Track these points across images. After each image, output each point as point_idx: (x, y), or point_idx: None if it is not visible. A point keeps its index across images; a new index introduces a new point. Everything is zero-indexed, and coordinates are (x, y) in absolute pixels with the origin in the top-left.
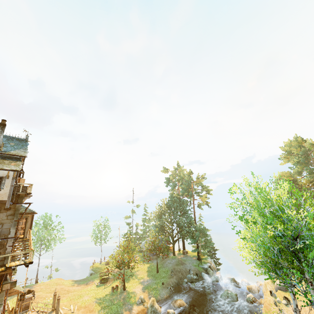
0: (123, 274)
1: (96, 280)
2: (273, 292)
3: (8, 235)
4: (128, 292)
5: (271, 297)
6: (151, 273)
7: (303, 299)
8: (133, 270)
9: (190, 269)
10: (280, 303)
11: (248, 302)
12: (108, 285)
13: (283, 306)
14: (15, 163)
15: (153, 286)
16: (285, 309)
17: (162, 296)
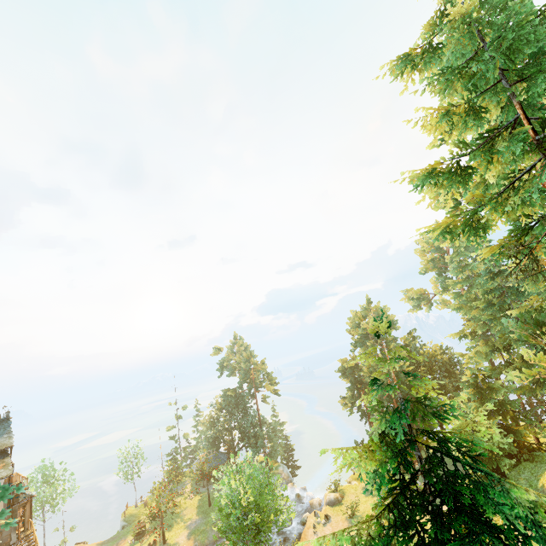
0: (161, 524)
1: (130, 537)
2: (325, 507)
3: (10, 541)
4: (169, 545)
5: (313, 518)
6: (202, 509)
7: (345, 512)
8: (180, 508)
9: None
10: (320, 523)
11: (301, 525)
12: (145, 540)
13: (321, 526)
14: (4, 462)
15: (202, 528)
16: (321, 530)
17: (210, 539)
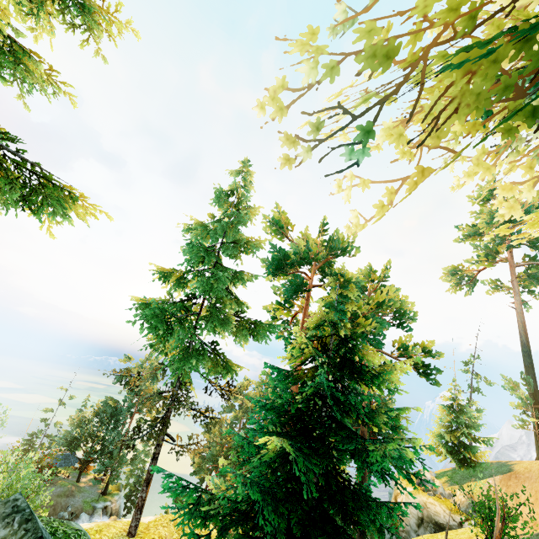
0: None
1: None
2: None
3: None
4: None
5: None
6: None
7: None
8: None
9: (69, 505)
10: None
11: None
12: None
13: None
14: None
15: None
16: None
17: None
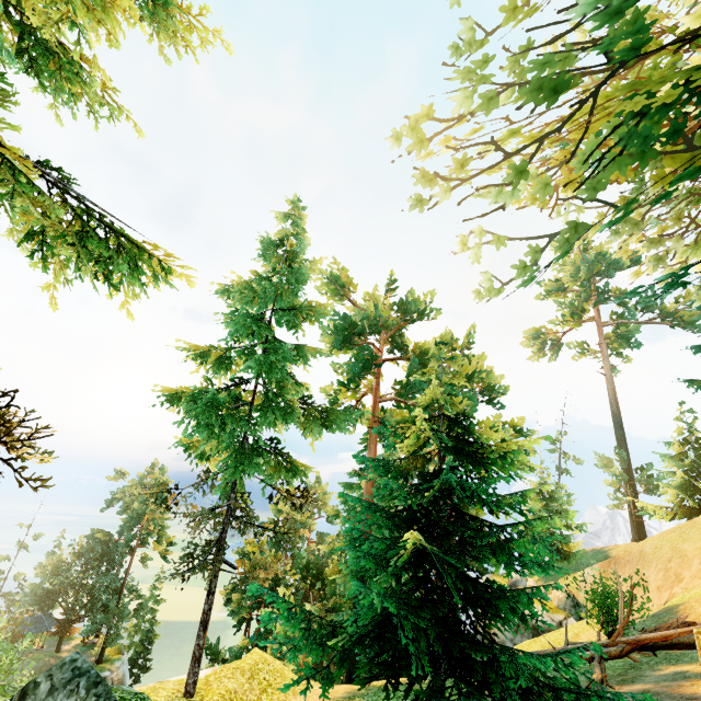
0: None
1: None
2: None
3: None
4: None
5: None
6: None
7: None
8: None
9: None
10: None
11: None
12: None
13: None
14: None
15: None
16: None
17: None
